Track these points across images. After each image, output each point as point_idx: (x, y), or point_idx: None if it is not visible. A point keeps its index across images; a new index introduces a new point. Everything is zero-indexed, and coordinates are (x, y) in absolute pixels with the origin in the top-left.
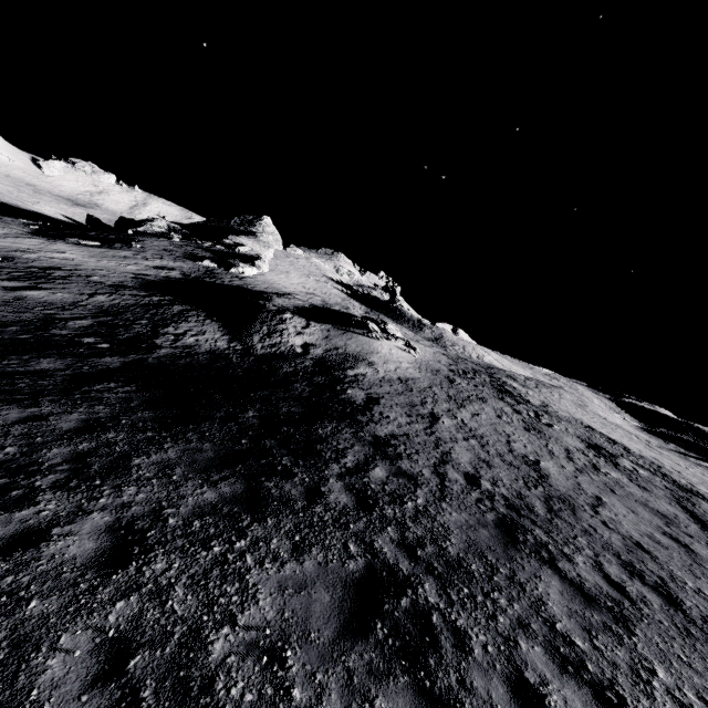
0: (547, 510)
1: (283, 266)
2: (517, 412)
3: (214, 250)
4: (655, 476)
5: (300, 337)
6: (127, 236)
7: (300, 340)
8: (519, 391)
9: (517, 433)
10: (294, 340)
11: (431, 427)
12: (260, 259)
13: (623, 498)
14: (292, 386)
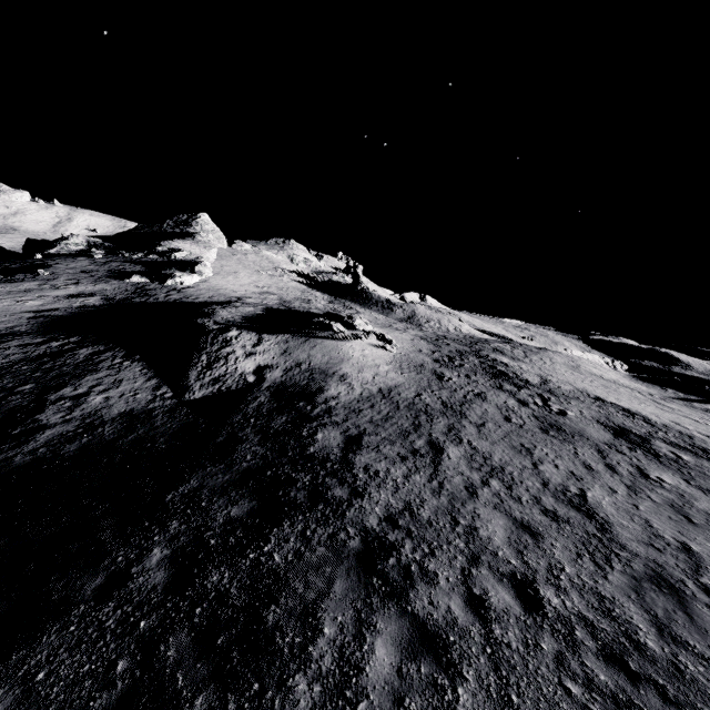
0: (655, 631)
1: (230, 265)
2: (522, 403)
3: (145, 261)
4: (700, 458)
5: (251, 360)
6: (35, 262)
7: (251, 363)
8: (512, 368)
9: (536, 442)
10: (244, 365)
11: (437, 473)
12: (200, 263)
13: (709, 531)
14: (238, 452)
